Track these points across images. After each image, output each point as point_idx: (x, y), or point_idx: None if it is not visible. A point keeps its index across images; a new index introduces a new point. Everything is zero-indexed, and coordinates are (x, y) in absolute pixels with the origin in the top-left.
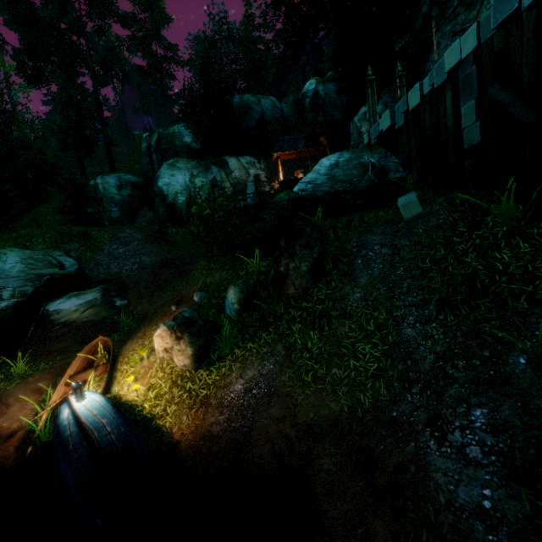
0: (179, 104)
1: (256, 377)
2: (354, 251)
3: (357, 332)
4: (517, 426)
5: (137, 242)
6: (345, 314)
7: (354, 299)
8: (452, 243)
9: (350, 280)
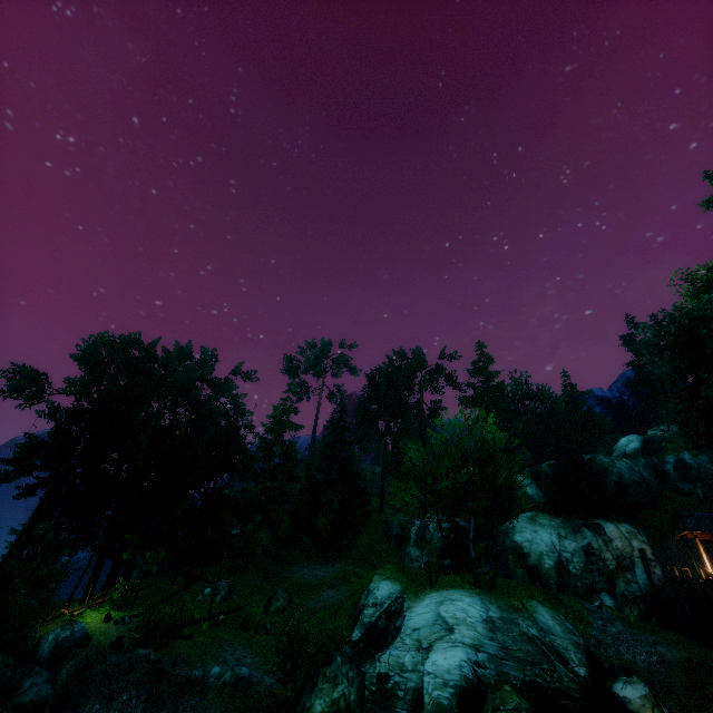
0: None
1: None
2: None
3: None
4: None
5: (619, 622)
6: None
7: None
8: None
9: None
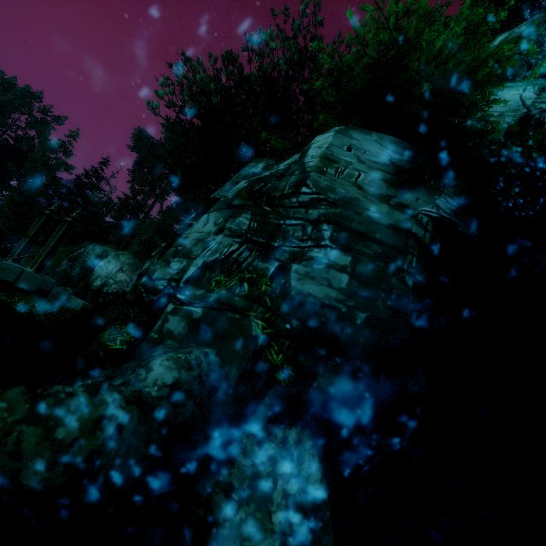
0: None
1: None
2: None
3: None
4: None
5: None
6: None
7: None
8: None
9: None
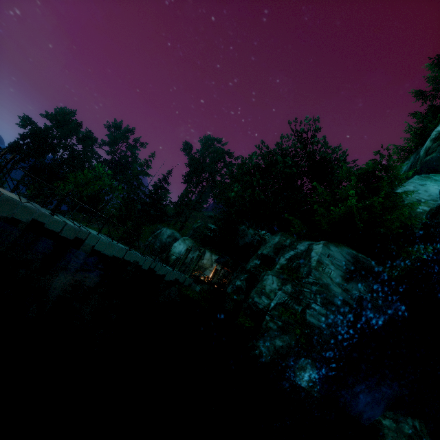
0: None
1: None
2: None
3: None
4: None
5: None
6: None
7: None
8: None
9: None
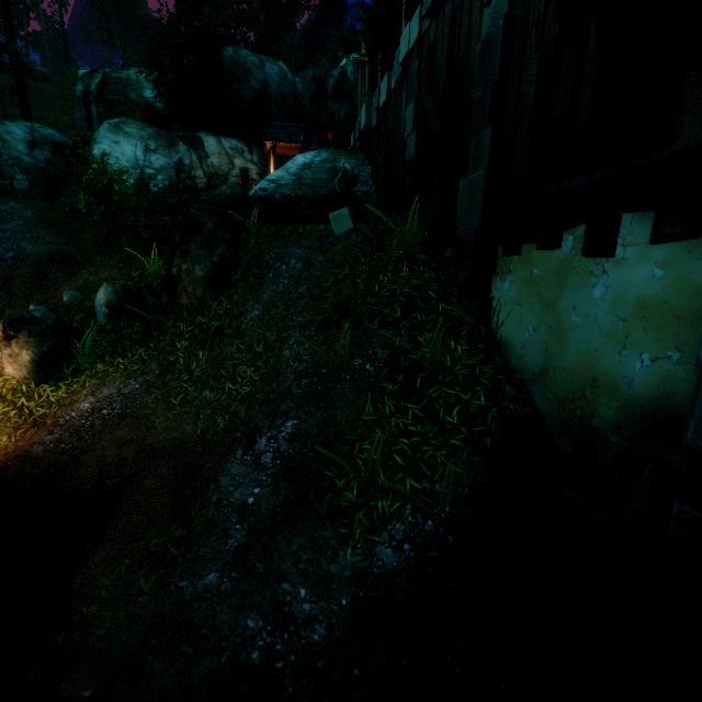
0: (149, 39)
1: (113, 396)
2: (271, 263)
3: (245, 353)
4: (313, 434)
5: (22, 222)
6: (237, 333)
7: (252, 317)
8: (358, 263)
9: (255, 296)
